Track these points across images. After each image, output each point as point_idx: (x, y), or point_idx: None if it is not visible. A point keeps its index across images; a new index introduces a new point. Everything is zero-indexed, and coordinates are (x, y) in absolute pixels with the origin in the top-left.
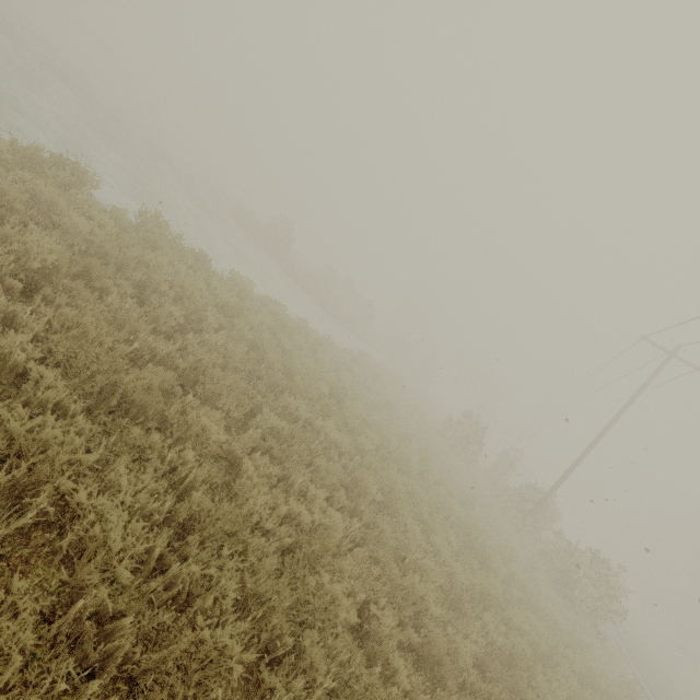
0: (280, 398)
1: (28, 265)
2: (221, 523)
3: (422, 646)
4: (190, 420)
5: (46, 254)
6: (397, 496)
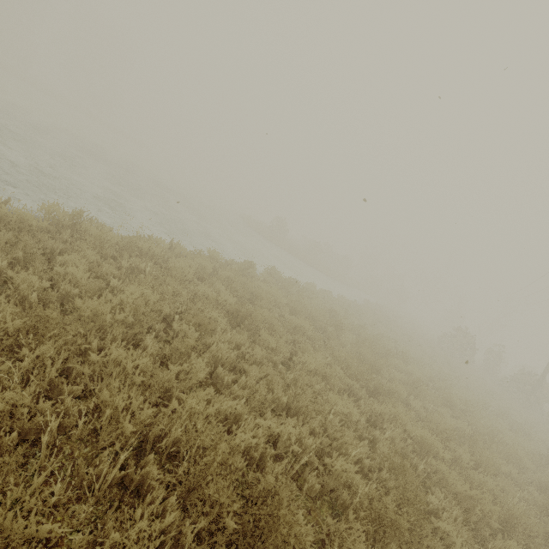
0: (388, 360)
1: (306, 334)
2: (441, 434)
3: (528, 485)
4: (394, 389)
5: (308, 327)
6: (469, 403)
